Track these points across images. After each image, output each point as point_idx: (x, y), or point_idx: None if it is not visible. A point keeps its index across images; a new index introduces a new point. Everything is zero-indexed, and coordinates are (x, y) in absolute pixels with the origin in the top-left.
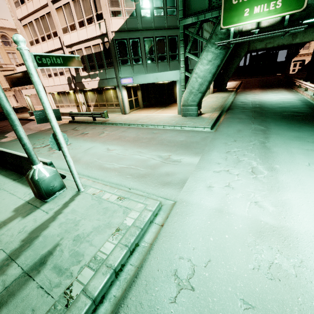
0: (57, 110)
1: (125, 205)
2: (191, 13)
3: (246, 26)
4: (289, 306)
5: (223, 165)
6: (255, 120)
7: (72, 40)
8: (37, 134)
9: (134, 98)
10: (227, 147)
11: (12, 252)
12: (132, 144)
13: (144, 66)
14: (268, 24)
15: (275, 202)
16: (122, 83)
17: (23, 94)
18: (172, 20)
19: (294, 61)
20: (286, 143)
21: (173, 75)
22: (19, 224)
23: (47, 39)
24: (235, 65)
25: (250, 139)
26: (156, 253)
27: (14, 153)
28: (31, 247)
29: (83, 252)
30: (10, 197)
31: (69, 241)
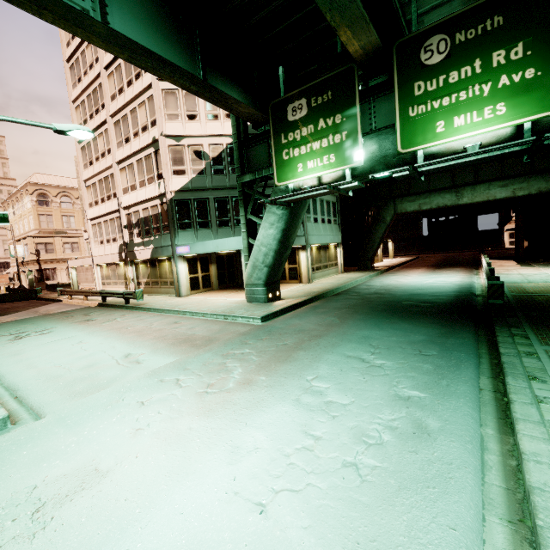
0: None
1: None
2: (252, 170)
3: (307, 182)
4: None
5: (189, 371)
6: (342, 311)
7: (131, 201)
8: (32, 319)
9: (202, 275)
10: (238, 347)
11: None
12: (122, 336)
13: (214, 232)
14: (331, 180)
15: (166, 431)
16: (178, 252)
17: (68, 266)
18: None
19: (507, 229)
20: (332, 345)
21: (237, 242)
22: None
23: (106, 200)
24: (380, 233)
25: (291, 337)
26: None
27: None
28: None
29: None
30: None
31: None
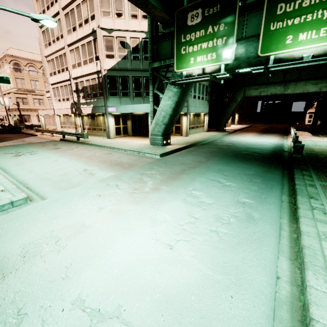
0: None
1: None
2: (159, 59)
3: (195, 71)
4: (2, 272)
5: (123, 181)
6: (207, 154)
7: (77, 74)
8: (22, 145)
9: (123, 126)
10: (148, 170)
11: None
12: (79, 159)
13: (131, 99)
14: (211, 71)
15: (116, 210)
16: (108, 111)
17: (39, 114)
18: None
19: (309, 112)
20: (202, 173)
21: (146, 107)
22: None
23: (61, 72)
24: (232, 109)
25: (178, 167)
26: None
27: None
28: None
29: None
30: None
31: None
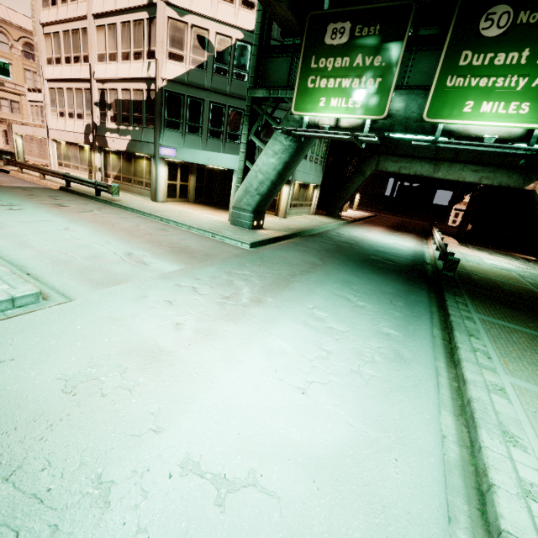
0: None
1: None
2: (266, 86)
3: (323, 120)
4: (44, 419)
5: (201, 281)
6: (322, 254)
7: (108, 74)
8: None
9: (181, 184)
10: (238, 267)
11: None
12: (112, 232)
13: (204, 141)
14: (349, 125)
15: (205, 329)
16: (161, 153)
17: (13, 131)
18: None
19: (456, 209)
20: (321, 283)
21: (231, 161)
22: None
23: (73, 62)
24: (356, 185)
25: (283, 268)
26: None
27: None
28: None
29: None
30: None
31: None
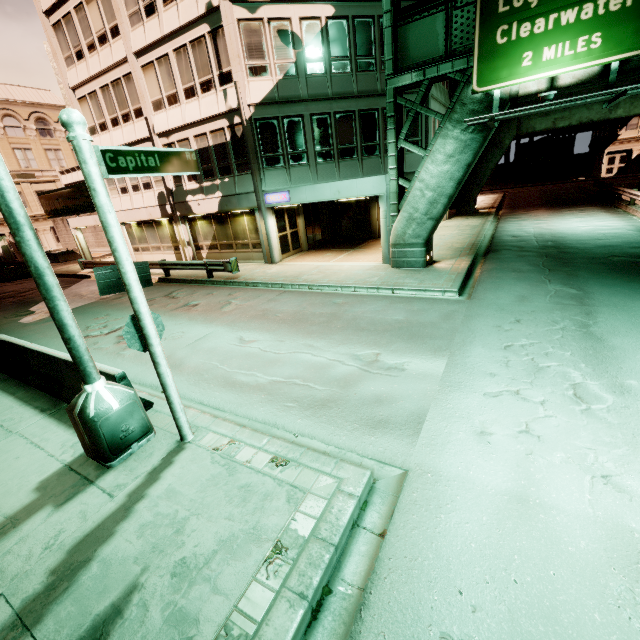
0: (143, 265)
1: (290, 479)
2: (409, 66)
3: (526, 85)
4: None
5: (503, 378)
6: (553, 275)
7: (171, 123)
8: (93, 307)
9: (291, 232)
10: (503, 336)
11: (26, 604)
12: (293, 328)
13: (313, 170)
14: (574, 81)
15: None
16: (267, 202)
17: (70, 227)
18: (367, 80)
19: (608, 153)
20: (637, 327)
21: (374, 185)
22: (48, 525)
23: (122, 122)
24: (493, 164)
25: (553, 317)
26: (378, 620)
27: (46, 351)
28: (72, 592)
29: (197, 611)
30: (31, 454)
31: (162, 578)
